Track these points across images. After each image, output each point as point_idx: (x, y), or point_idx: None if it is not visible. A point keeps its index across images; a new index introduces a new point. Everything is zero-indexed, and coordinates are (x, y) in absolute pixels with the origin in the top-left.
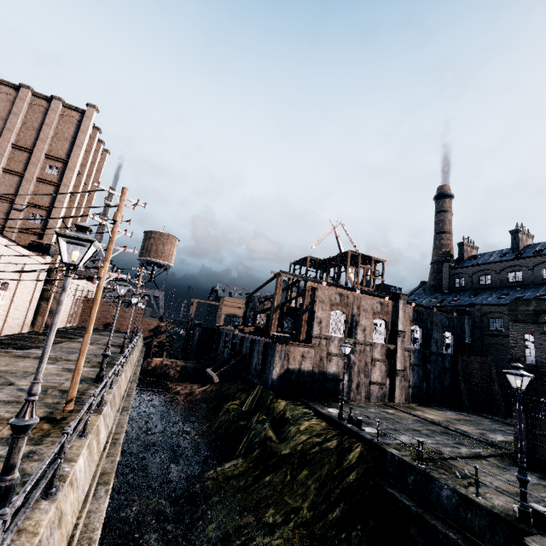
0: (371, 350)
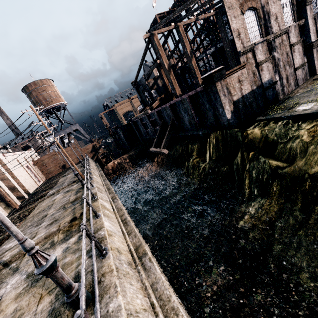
0: (287, 37)
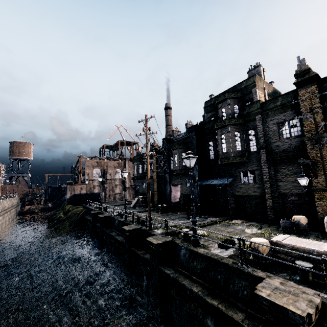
0: (115, 181)
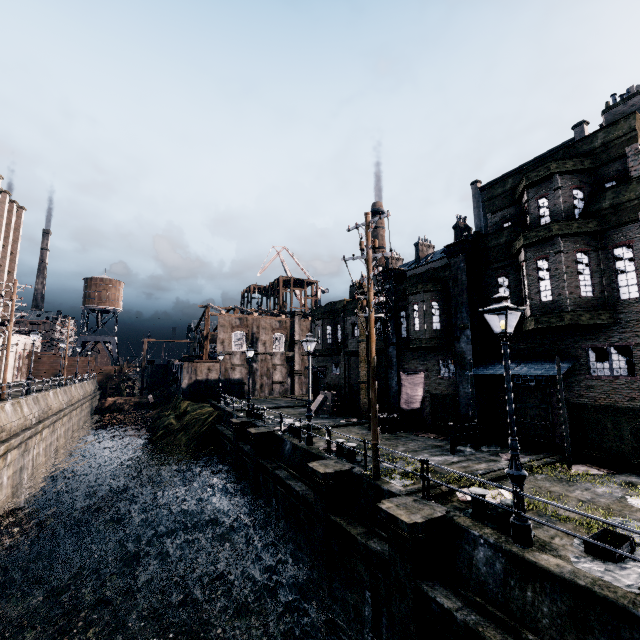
0: (272, 358)
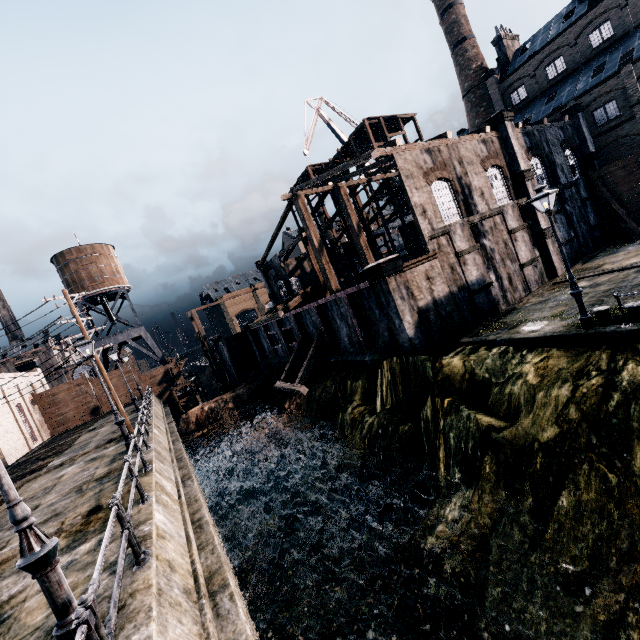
0: (502, 220)
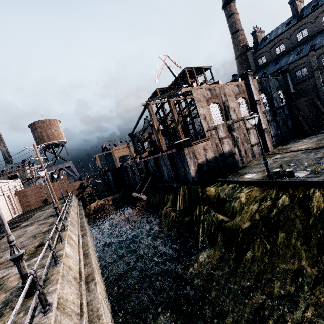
0: (243, 123)
